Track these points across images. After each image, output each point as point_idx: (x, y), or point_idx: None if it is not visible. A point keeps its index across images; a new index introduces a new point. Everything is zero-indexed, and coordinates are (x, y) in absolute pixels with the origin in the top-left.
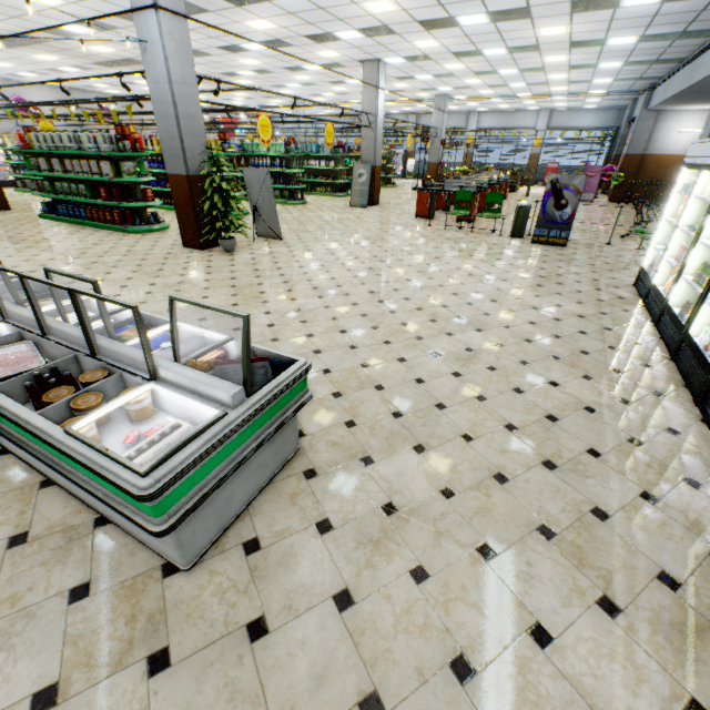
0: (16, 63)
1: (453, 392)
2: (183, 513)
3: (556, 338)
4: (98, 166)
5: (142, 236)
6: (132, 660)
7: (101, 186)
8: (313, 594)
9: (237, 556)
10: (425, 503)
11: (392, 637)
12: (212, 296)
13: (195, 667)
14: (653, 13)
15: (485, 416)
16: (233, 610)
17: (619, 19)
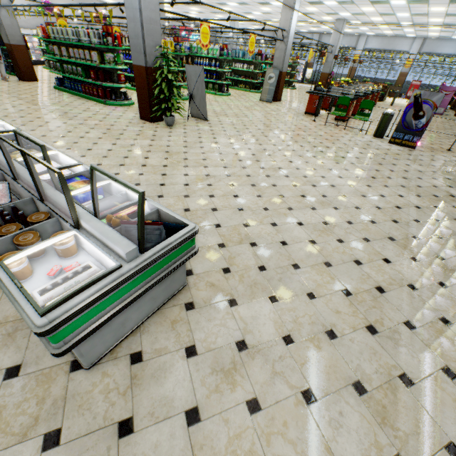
0: None
1: (307, 256)
2: (77, 340)
3: (395, 223)
4: (89, 55)
5: (115, 108)
6: (34, 434)
7: (91, 70)
8: (171, 406)
9: (124, 364)
10: (269, 345)
11: (222, 455)
12: (151, 158)
13: (75, 450)
14: None
15: (328, 280)
16: (112, 408)
17: None
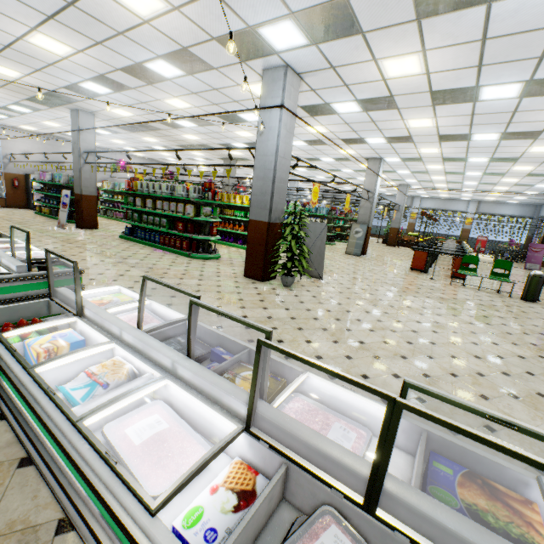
0: (128, 141)
1: None
2: None
3: None
4: (183, 207)
5: (204, 262)
6: None
7: (180, 221)
8: None
9: None
10: None
11: None
12: (314, 341)
13: None
14: None
15: None
16: None
17: None
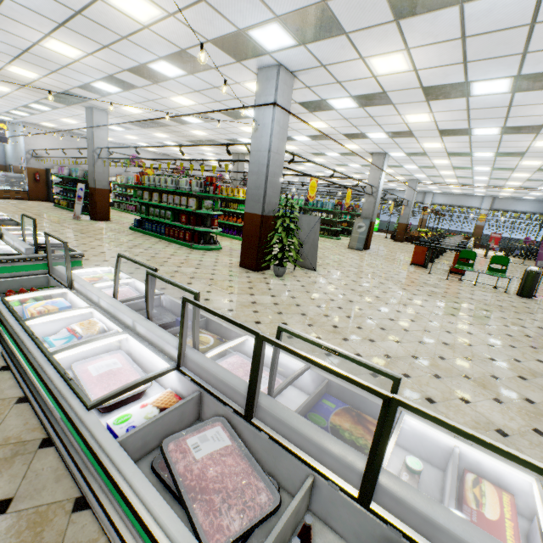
0: (140, 137)
1: None
2: None
3: None
4: (186, 201)
5: (204, 253)
6: None
7: (183, 214)
8: None
9: None
10: None
11: None
12: (290, 323)
13: None
14: None
15: None
16: None
17: None
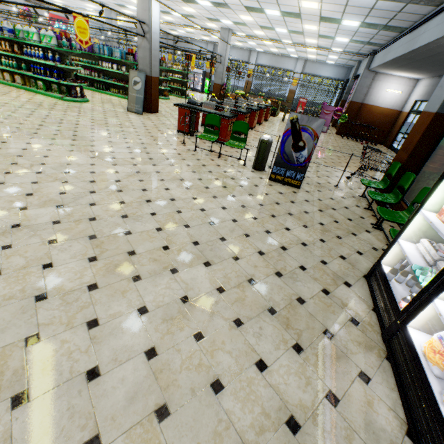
0: None
1: None
2: None
3: None
4: None
5: None
6: None
7: None
8: None
9: None
10: None
11: None
12: None
13: None
14: None
15: None
16: None
17: None
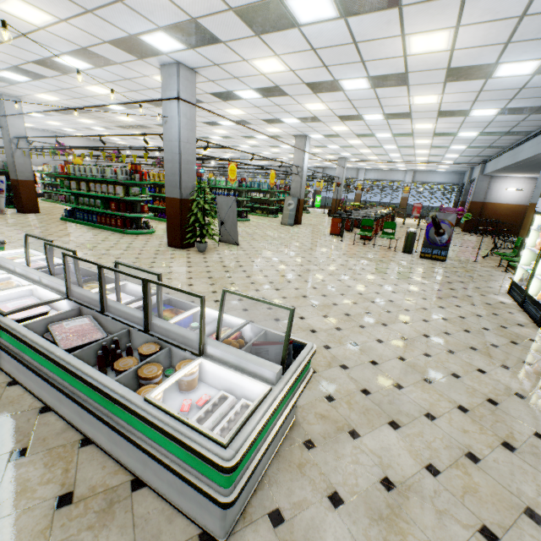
0: (64, 123)
1: (404, 373)
2: (243, 483)
3: (467, 332)
4: (114, 189)
5: (136, 237)
6: None
7: (113, 202)
8: None
9: (266, 528)
10: (416, 479)
11: None
12: (195, 284)
13: None
14: (490, 120)
15: (437, 397)
16: None
17: (467, 122)
